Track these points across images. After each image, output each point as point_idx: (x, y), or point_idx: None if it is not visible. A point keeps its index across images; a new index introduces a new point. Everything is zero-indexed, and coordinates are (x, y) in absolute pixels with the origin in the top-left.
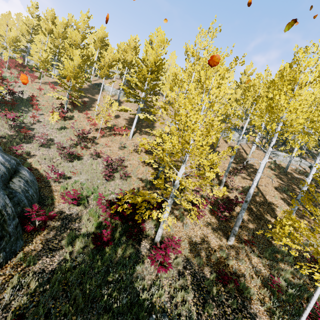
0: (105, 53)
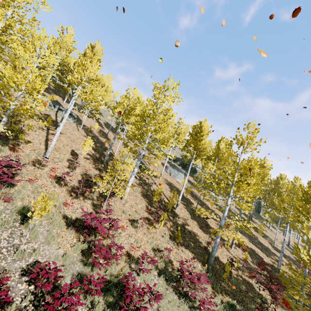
0: (88, 63)
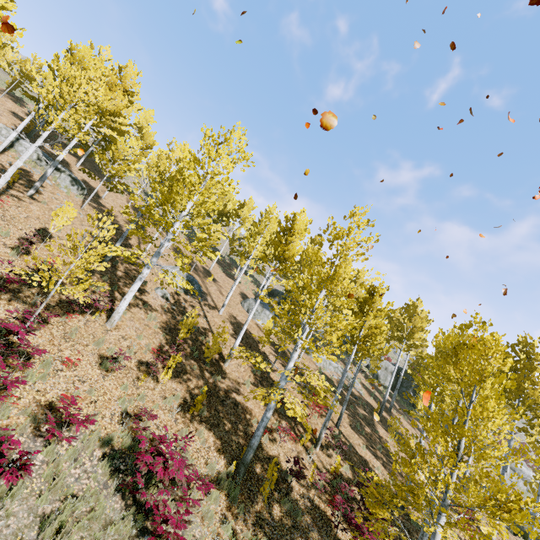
0: (82, 74)
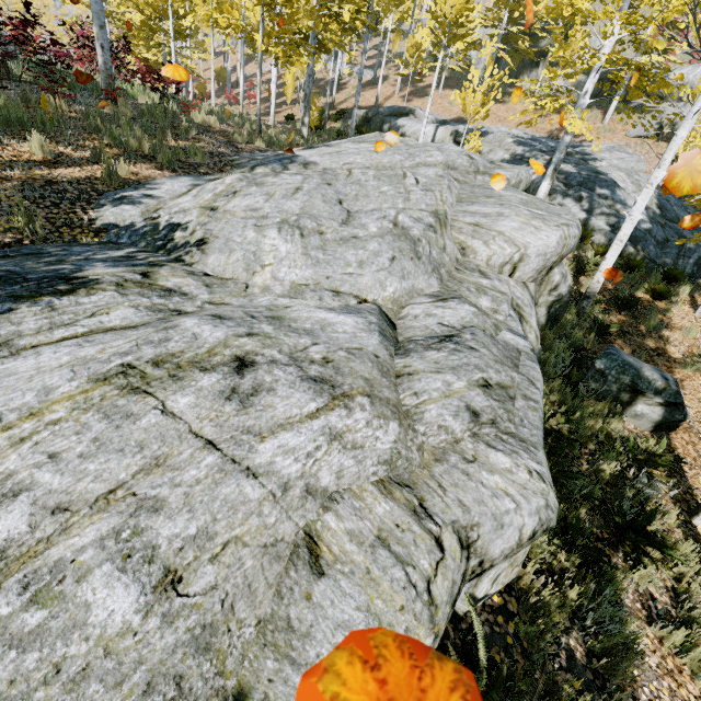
0: None
